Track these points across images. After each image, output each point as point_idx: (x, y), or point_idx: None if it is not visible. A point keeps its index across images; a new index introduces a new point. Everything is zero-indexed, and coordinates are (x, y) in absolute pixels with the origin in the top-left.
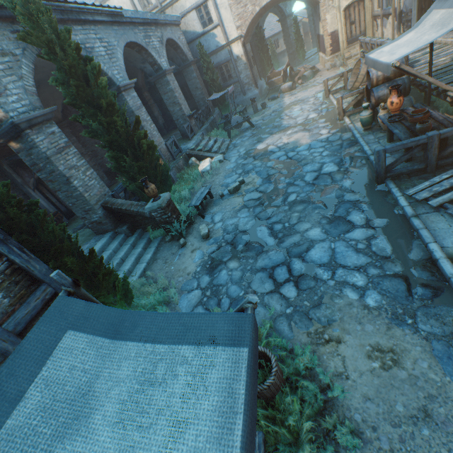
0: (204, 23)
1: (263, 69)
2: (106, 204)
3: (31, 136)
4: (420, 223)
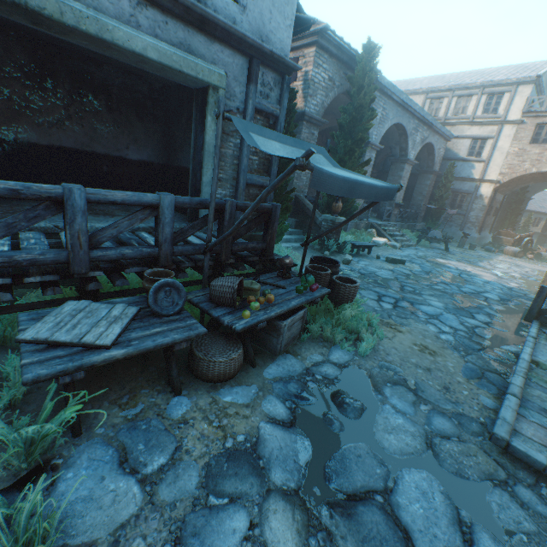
0: (471, 153)
1: (500, 226)
2: (298, 197)
3: (303, 126)
4: (533, 340)
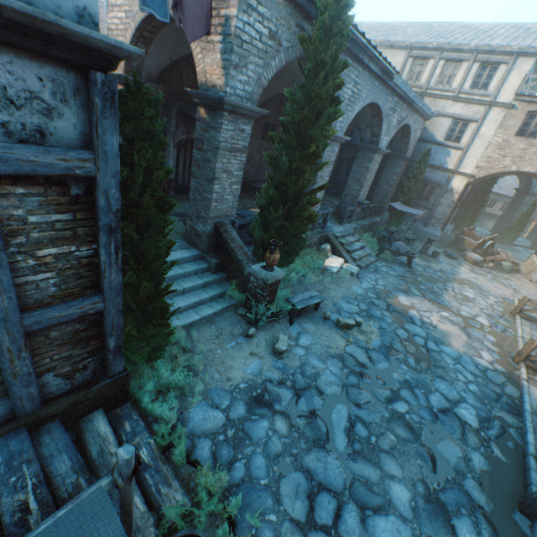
0: (449, 136)
1: (462, 216)
2: (220, 226)
3: (224, 119)
4: None
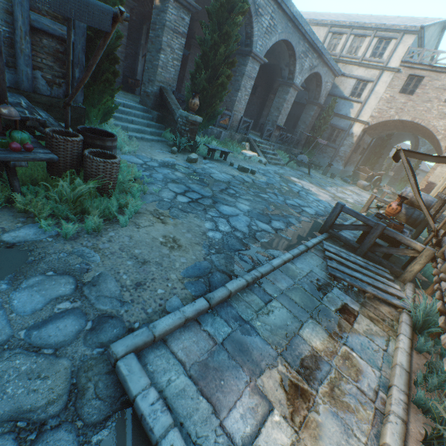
0: (353, 93)
1: (364, 165)
2: (163, 89)
3: (170, 4)
4: (303, 248)
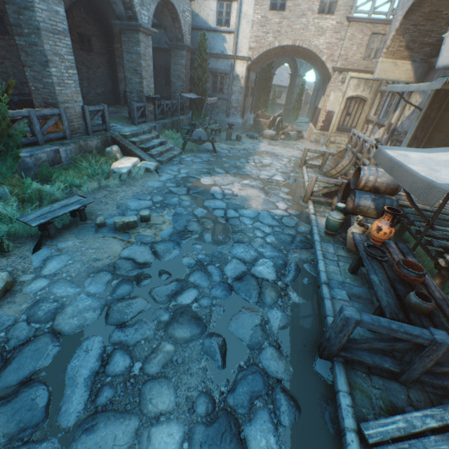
0: (220, 20)
1: (258, 106)
2: None
3: None
4: None
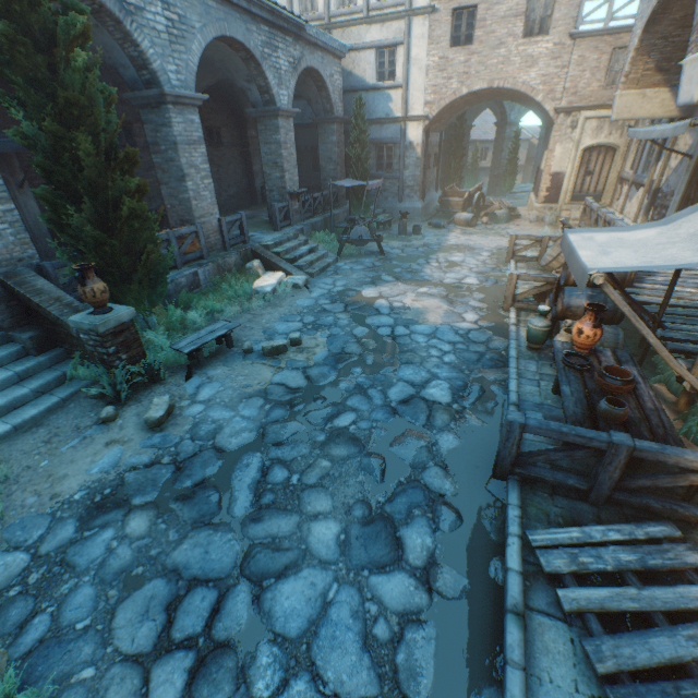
0: (381, 74)
1: (447, 178)
2: (7, 279)
3: None
4: (520, 644)
